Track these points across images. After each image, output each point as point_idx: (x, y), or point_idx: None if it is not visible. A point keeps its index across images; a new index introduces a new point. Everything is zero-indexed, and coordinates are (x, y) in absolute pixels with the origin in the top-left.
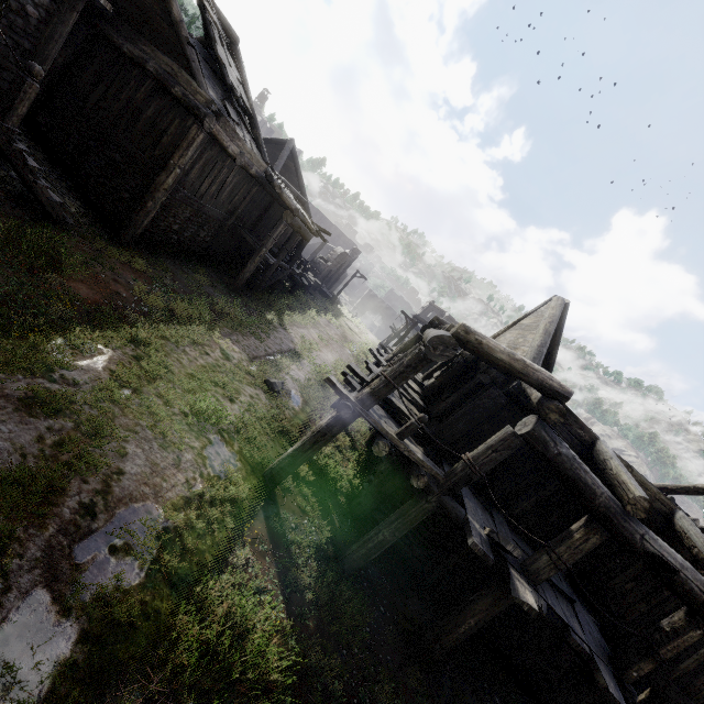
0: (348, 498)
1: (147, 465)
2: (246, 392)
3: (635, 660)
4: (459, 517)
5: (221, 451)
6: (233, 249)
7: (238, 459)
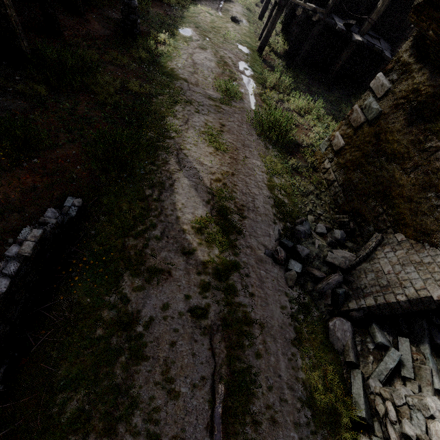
0: (285, 53)
1: (233, 55)
2: (229, 26)
3: (399, 45)
4: (332, 24)
5: (242, 47)
6: None
7: (247, 49)
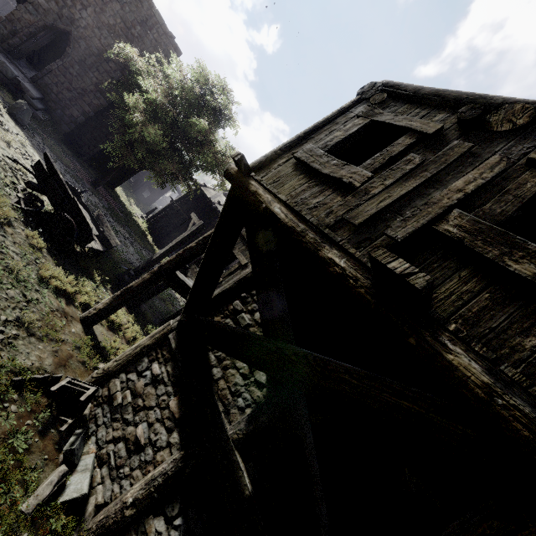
0: None
1: None
2: None
3: None
4: None
5: None
6: (1, 5)
7: None
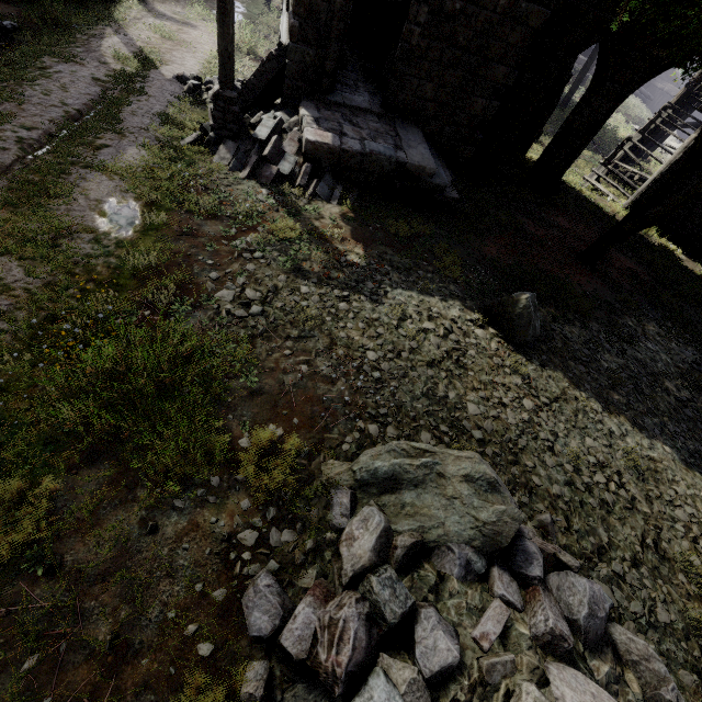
0: None
1: None
2: None
3: None
4: None
5: None
6: None
7: None
